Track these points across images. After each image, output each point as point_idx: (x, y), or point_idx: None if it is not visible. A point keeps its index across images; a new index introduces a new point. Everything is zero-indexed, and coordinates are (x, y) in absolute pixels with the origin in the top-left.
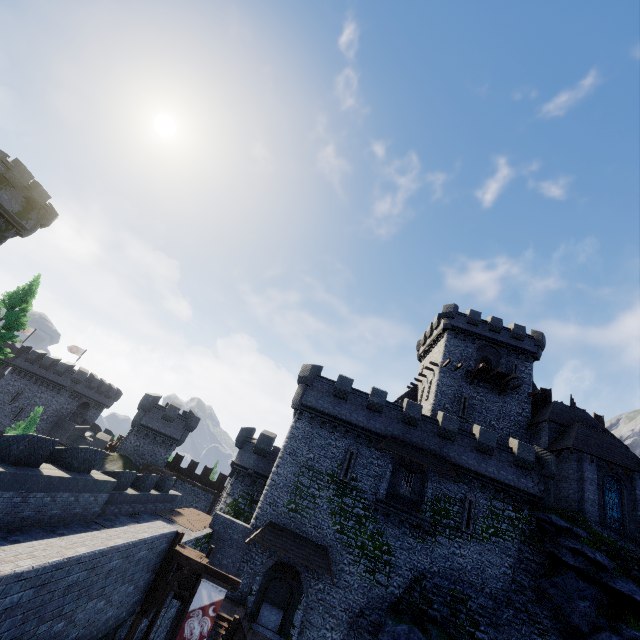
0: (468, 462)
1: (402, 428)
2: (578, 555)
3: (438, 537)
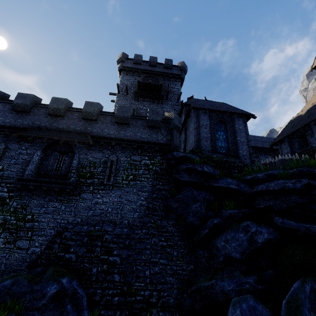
0: (109, 133)
1: (49, 120)
2: (192, 172)
3: (82, 195)
